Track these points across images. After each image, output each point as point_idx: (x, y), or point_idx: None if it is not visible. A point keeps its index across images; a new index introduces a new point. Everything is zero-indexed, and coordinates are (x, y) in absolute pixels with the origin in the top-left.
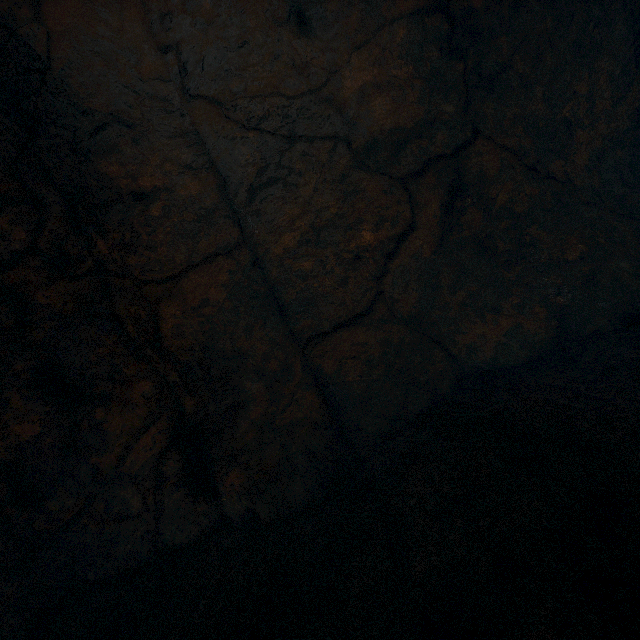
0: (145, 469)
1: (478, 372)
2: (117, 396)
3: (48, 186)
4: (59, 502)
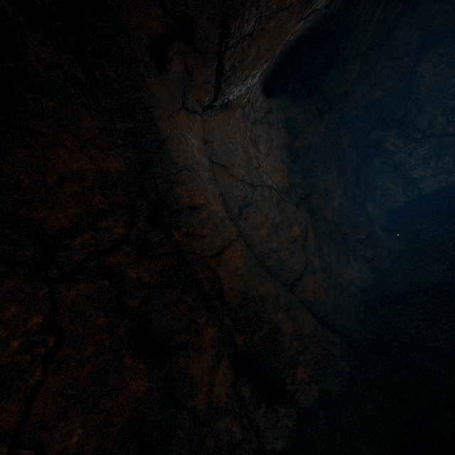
0: (229, 399)
1: (361, 290)
2: (191, 344)
3: (142, 199)
4: (176, 454)
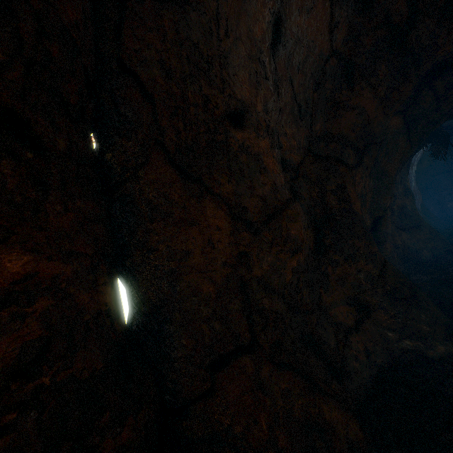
0: None
1: None
2: None
3: None
4: None
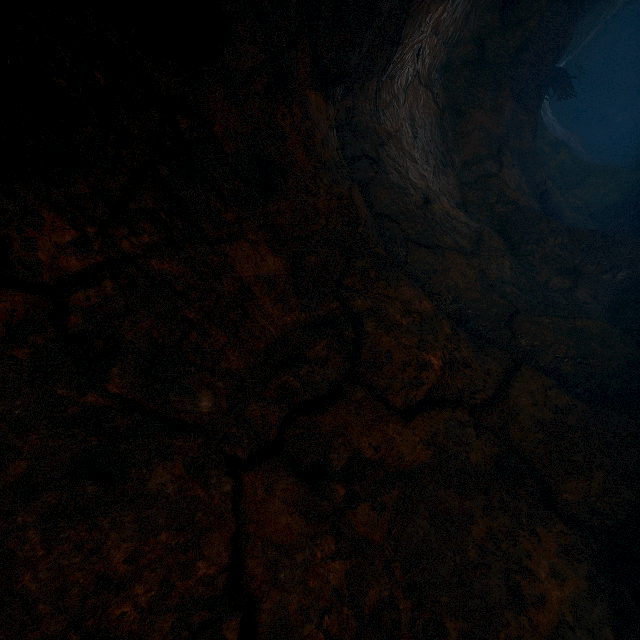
0: None
1: None
2: None
3: None
4: None
